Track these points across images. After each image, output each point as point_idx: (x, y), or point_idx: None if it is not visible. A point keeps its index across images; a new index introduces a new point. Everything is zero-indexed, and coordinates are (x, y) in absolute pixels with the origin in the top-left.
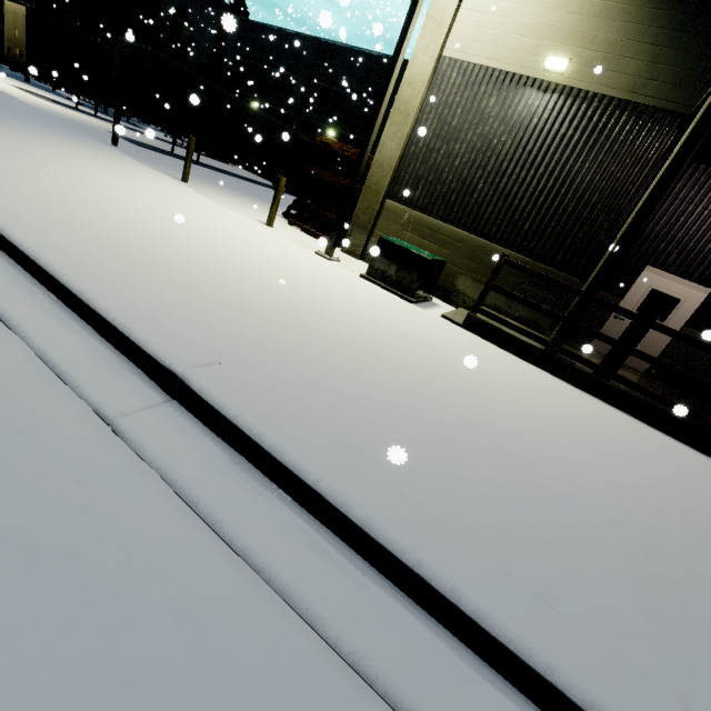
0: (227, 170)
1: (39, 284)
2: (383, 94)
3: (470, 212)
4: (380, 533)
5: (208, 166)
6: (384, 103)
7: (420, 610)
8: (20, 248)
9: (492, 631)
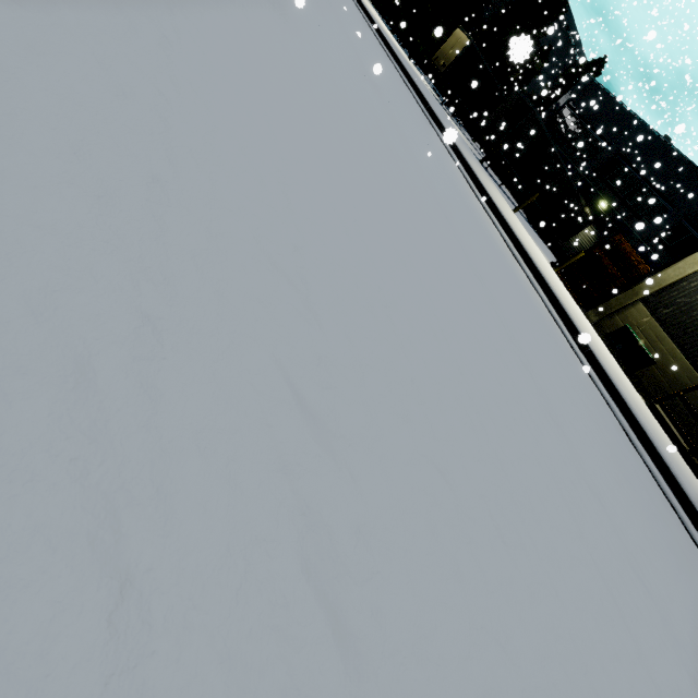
0: (507, 194)
1: (542, 289)
2: (694, 251)
3: (695, 345)
4: (639, 418)
5: (501, 187)
6: (690, 256)
7: (638, 440)
8: (542, 274)
9: (659, 451)
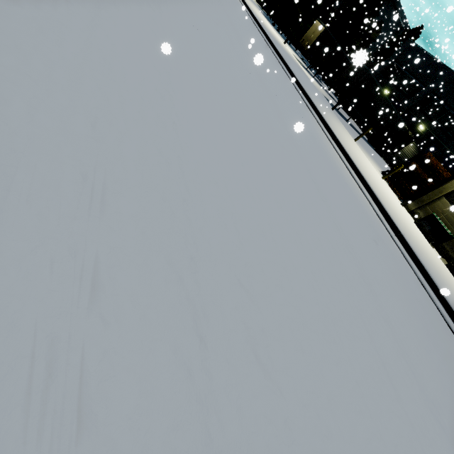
0: (352, 124)
1: (370, 196)
2: None
3: None
4: (432, 277)
5: (348, 121)
6: None
7: (432, 290)
8: (370, 186)
9: (445, 297)
